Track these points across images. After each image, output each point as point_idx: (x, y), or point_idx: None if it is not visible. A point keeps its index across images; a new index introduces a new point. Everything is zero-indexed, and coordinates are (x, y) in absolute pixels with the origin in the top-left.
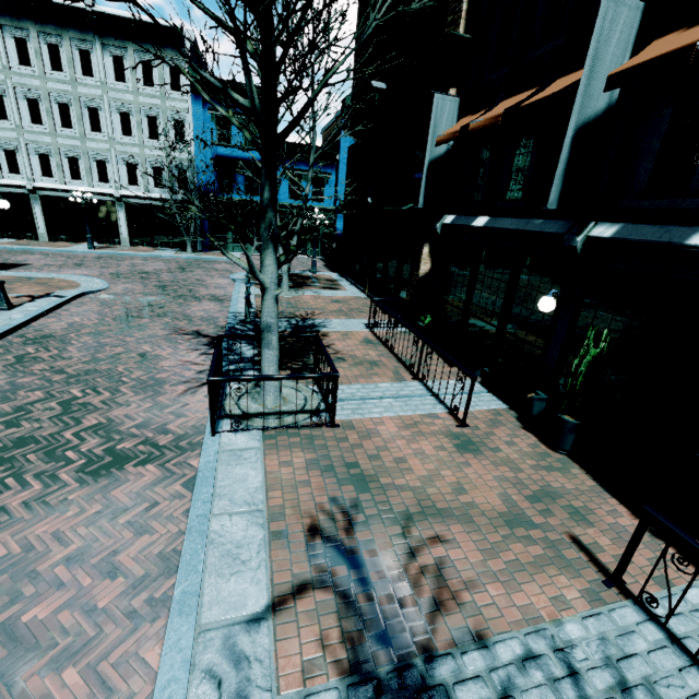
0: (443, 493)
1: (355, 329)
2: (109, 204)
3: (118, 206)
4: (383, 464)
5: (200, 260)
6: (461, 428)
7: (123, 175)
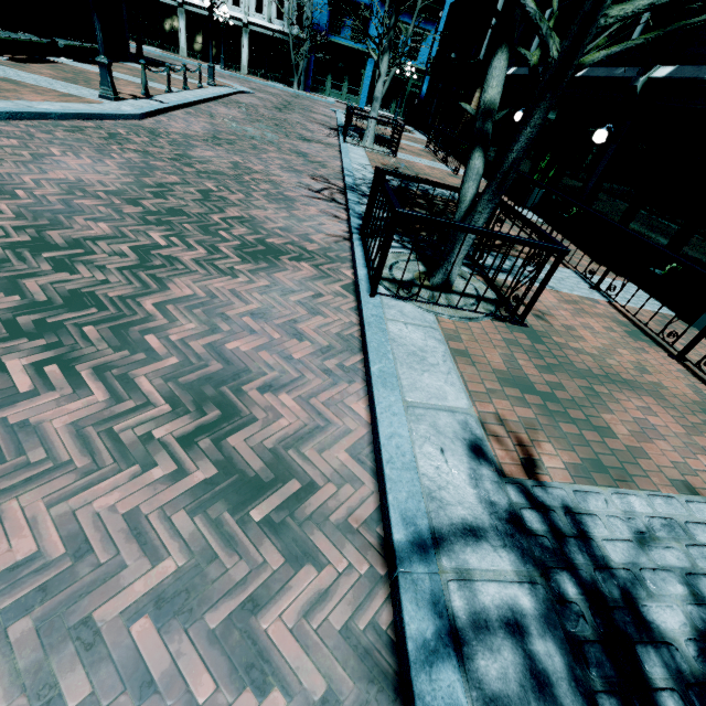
0: (436, 177)
1: (416, 146)
2: (237, 29)
3: (244, 33)
4: (414, 168)
5: (304, 96)
6: (455, 175)
7: (252, 1)
